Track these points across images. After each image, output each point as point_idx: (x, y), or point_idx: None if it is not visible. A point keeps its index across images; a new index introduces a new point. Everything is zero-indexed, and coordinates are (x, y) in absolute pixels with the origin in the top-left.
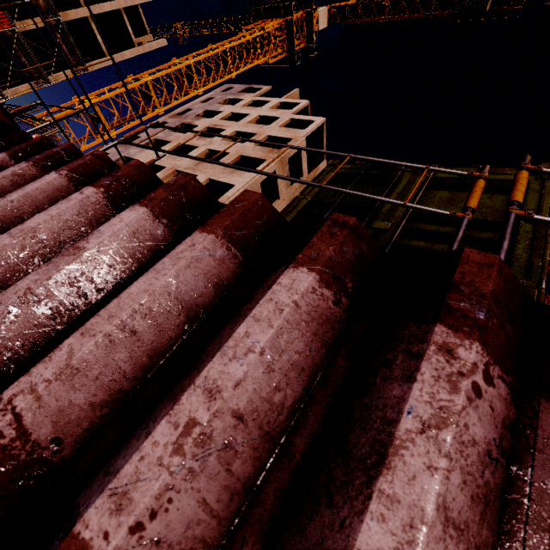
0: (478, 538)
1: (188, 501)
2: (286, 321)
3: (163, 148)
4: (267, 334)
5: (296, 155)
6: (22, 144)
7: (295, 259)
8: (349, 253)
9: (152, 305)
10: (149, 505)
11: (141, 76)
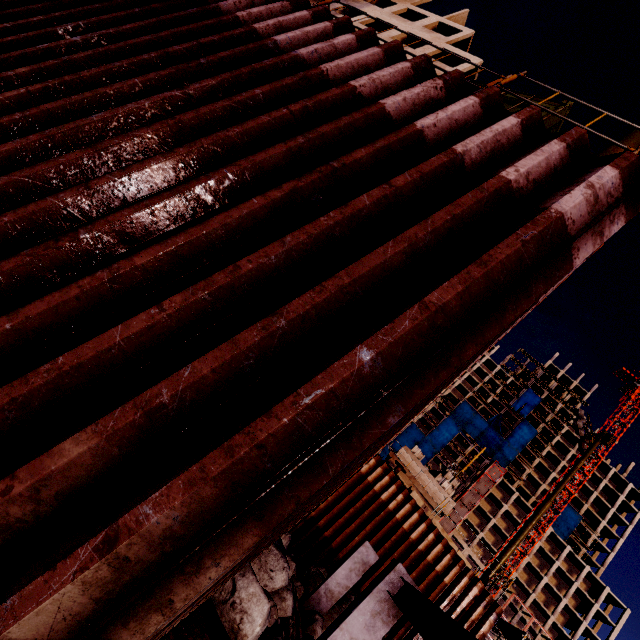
0: (422, 106)
1: (368, 90)
2: (398, 71)
3: None
4: (393, 71)
5: None
6: None
7: (406, 60)
8: (423, 66)
9: (359, 62)
10: (362, 84)
11: None
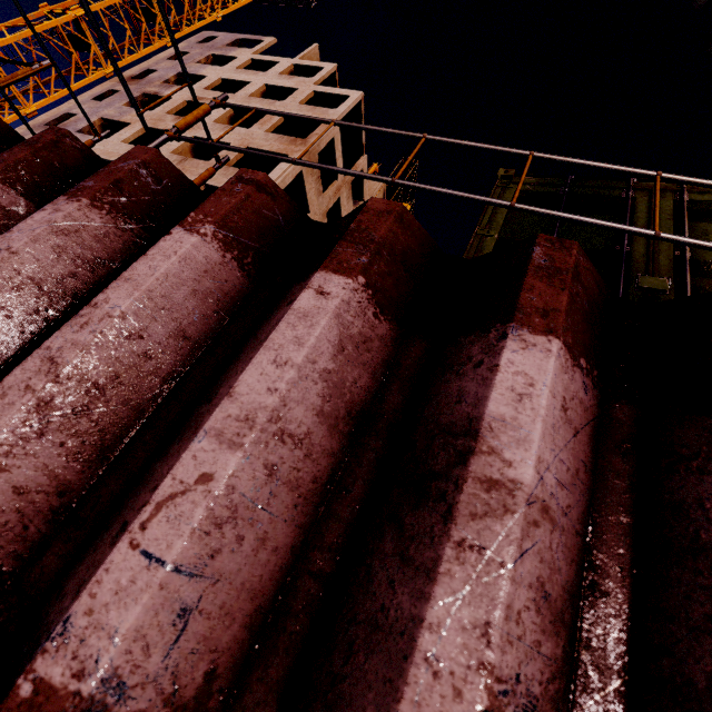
0: None
1: None
2: None
3: (120, 134)
4: None
5: (327, 147)
6: (16, 149)
7: None
8: None
9: None
10: None
11: (63, 6)
